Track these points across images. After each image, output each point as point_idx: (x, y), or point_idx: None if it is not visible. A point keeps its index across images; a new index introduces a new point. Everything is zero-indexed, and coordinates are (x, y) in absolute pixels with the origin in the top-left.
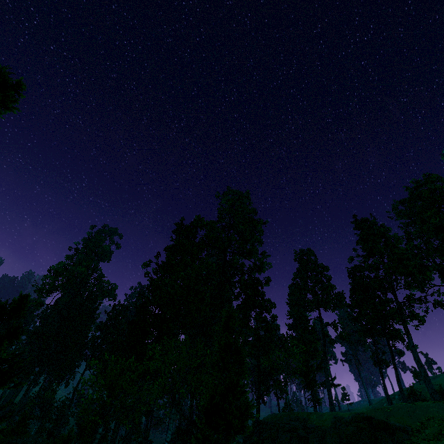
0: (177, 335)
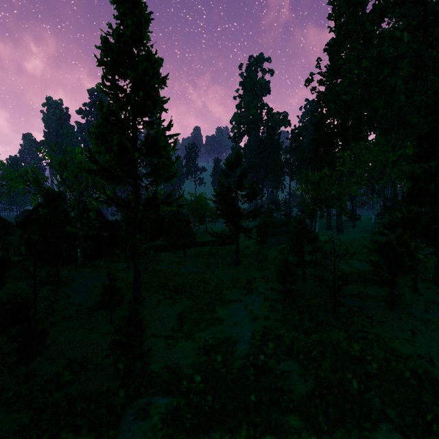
0: (365, 137)
